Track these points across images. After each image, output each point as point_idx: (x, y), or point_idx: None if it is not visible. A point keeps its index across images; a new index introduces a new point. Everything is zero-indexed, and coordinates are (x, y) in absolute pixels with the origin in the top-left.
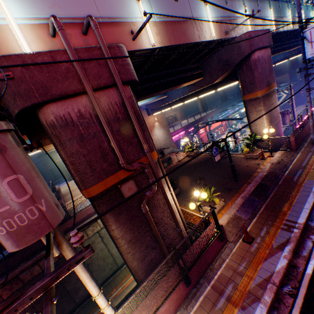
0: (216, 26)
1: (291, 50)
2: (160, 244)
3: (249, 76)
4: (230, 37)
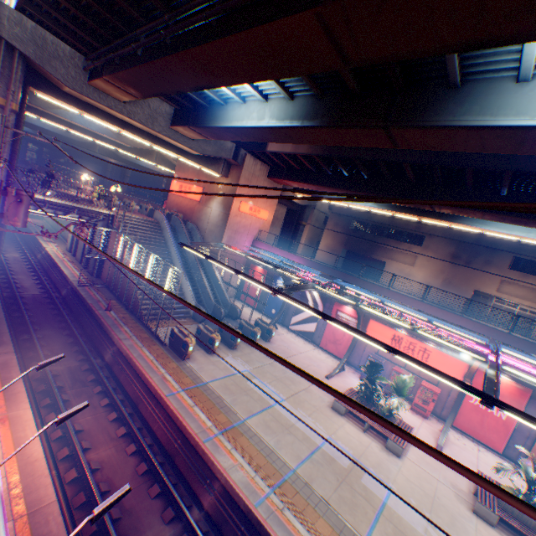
0: None
1: None
2: None
3: None
4: None
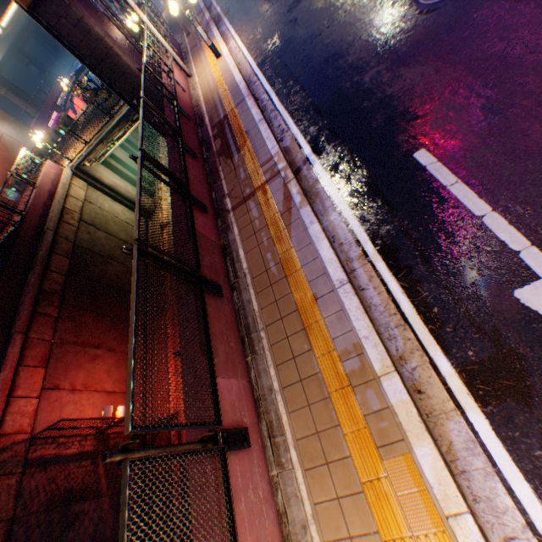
0: None
1: None
2: (141, 51)
3: None
4: None
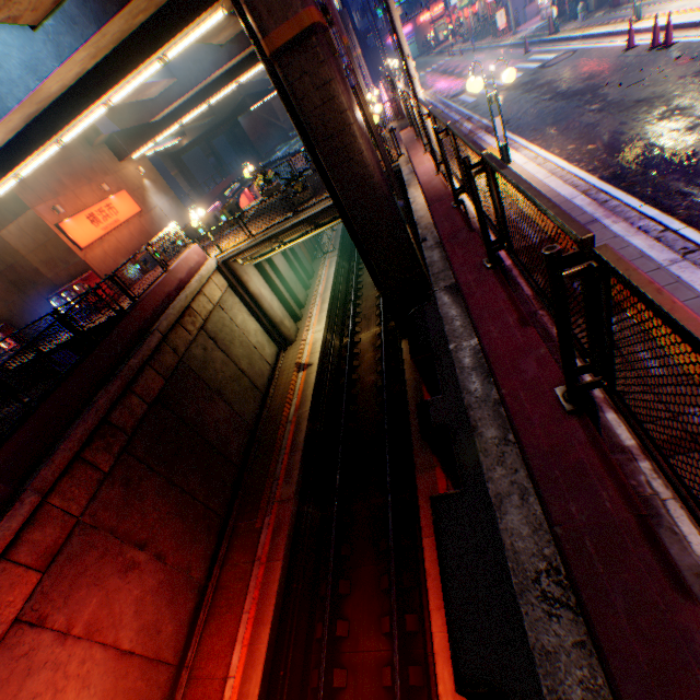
0: None
1: None
2: (379, 141)
3: None
4: None
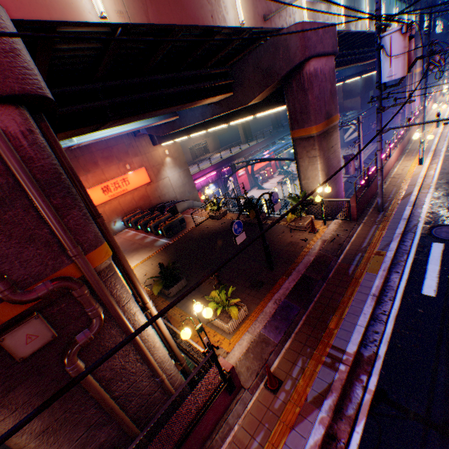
0: (248, 2)
1: (365, 63)
2: (116, 419)
3: (301, 100)
4: (272, 26)
